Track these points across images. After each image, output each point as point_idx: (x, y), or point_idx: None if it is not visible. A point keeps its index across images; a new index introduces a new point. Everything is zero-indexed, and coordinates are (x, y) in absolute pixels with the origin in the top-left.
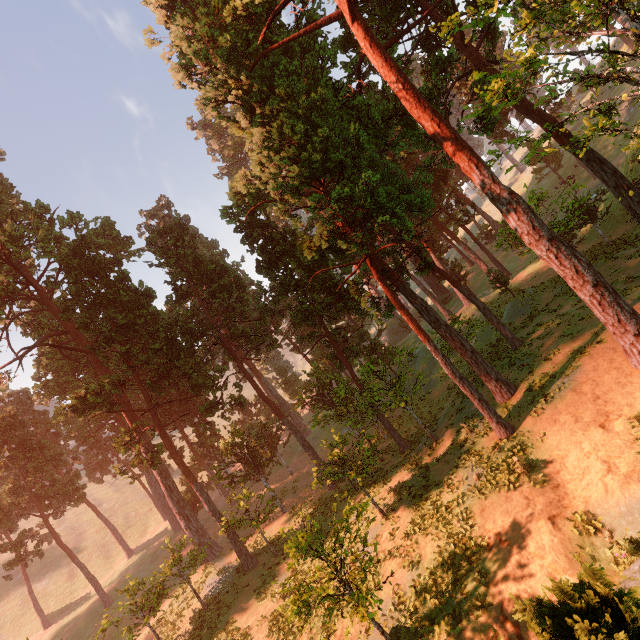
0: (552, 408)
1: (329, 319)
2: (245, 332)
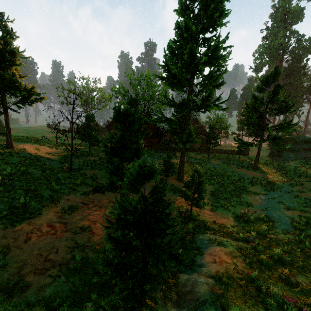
0: None
1: None
2: None
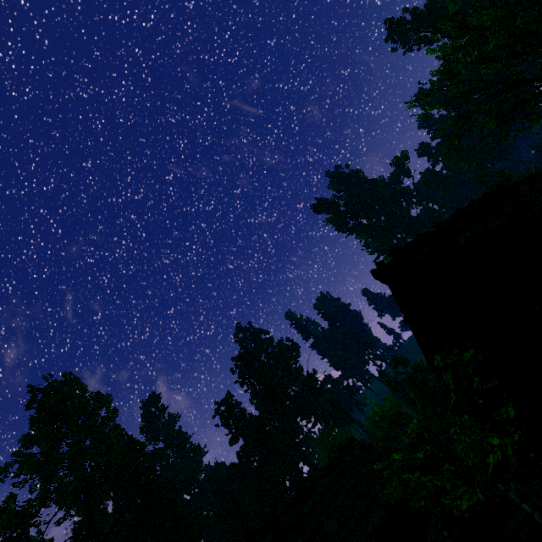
0: None
1: None
2: None
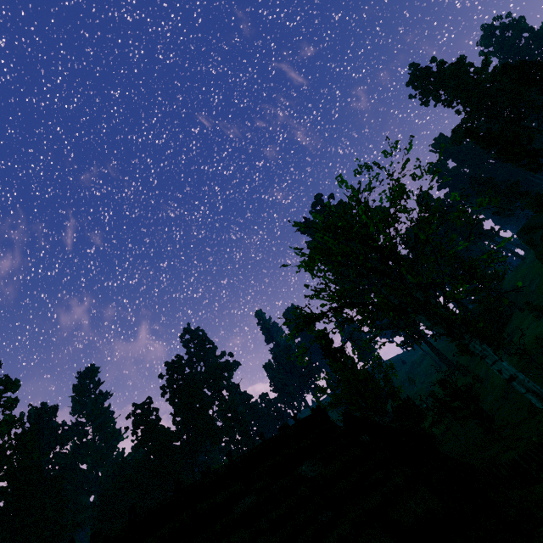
0: None
1: None
2: None
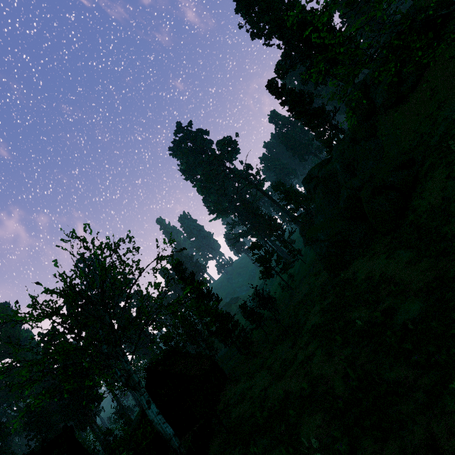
0: None
1: None
2: None
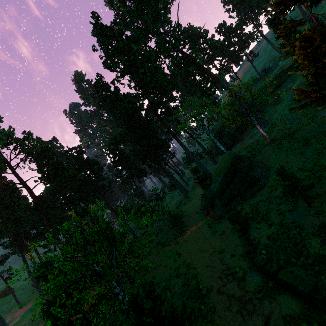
0: (195, 190)
1: (138, 178)
2: (104, 185)
